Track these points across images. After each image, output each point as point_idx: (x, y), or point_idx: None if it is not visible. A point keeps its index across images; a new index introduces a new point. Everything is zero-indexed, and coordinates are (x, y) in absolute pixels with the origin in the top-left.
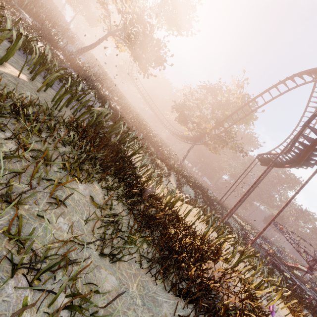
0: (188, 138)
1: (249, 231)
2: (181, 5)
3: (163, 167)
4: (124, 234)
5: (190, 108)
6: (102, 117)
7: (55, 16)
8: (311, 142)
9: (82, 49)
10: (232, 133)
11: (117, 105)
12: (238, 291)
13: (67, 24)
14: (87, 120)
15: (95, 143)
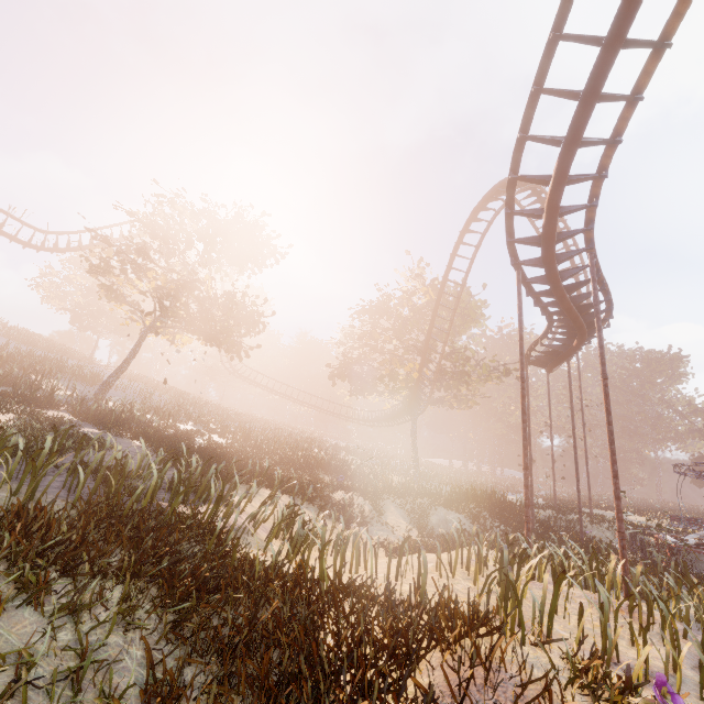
0: (399, 412)
1: (662, 528)
2: (239, 233)
3: (355, 501)
4: (80, 699)
5: (364, 358)
6: (104, 471)
7: (52, 359)
8: (548, 282)
9: (107, 382)
10: (460, 352)
11: (220, 437)
12: (542, 697)
13: (79, 360)
14: (85, 496)
15: (35, 525)
